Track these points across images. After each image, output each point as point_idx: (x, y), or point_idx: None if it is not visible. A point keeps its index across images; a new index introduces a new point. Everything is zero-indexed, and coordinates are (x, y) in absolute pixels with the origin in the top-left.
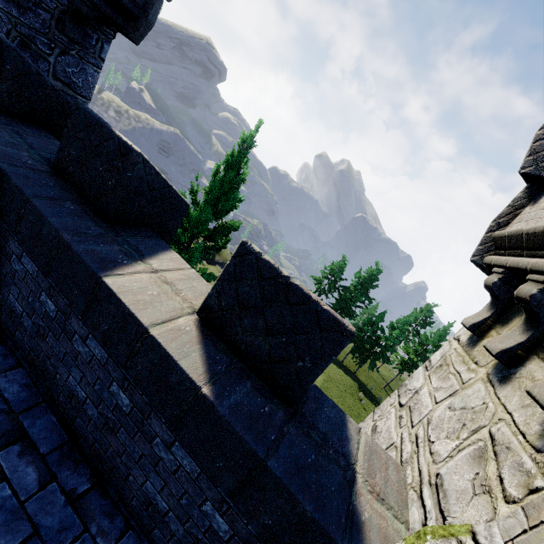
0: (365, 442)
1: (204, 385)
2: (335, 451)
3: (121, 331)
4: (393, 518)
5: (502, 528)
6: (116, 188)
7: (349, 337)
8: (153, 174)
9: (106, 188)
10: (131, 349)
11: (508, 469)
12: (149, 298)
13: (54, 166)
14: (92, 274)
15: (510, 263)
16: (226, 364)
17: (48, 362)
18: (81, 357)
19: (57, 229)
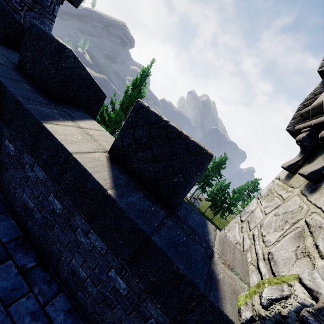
0: (219, 236)
1: (109, 189)
2: (199, 238)
3: (55, 158)
4: (239, 280)
5: (322, 273)
6: (56, 74)
7: (209, 158)
8: (80, 68)
9: (50, 75)
10: (61, 169)
11: (322, 239)
12: (75, 139)
13: (18, 65)
14: (36, 121)
15: (314, 122)
16: (126, 181)
17: (10, 186)
18: (30, 179)
19: (14, 95)
